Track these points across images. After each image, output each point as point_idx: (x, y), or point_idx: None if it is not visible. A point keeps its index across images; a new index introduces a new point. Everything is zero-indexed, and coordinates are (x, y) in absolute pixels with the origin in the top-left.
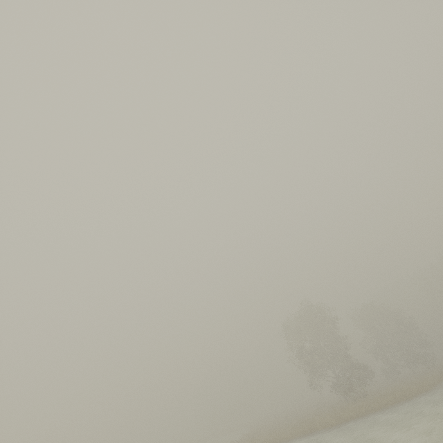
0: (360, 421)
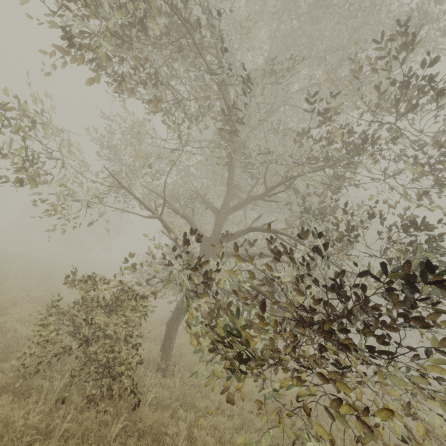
0: None
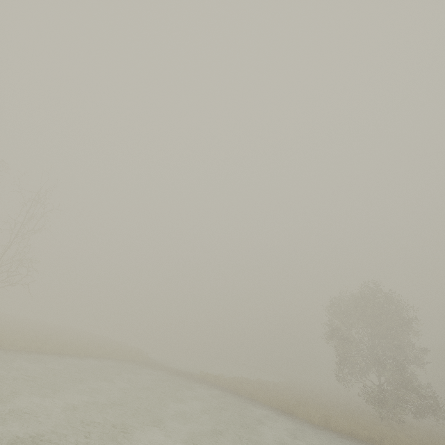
0: (339, 440)
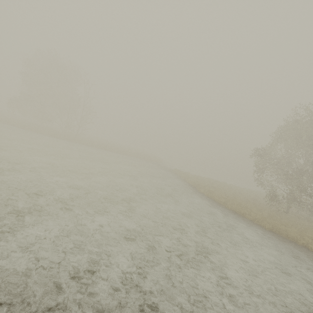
0: (195, 196)
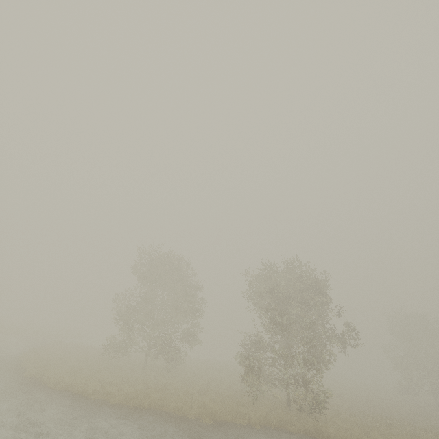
0: None
